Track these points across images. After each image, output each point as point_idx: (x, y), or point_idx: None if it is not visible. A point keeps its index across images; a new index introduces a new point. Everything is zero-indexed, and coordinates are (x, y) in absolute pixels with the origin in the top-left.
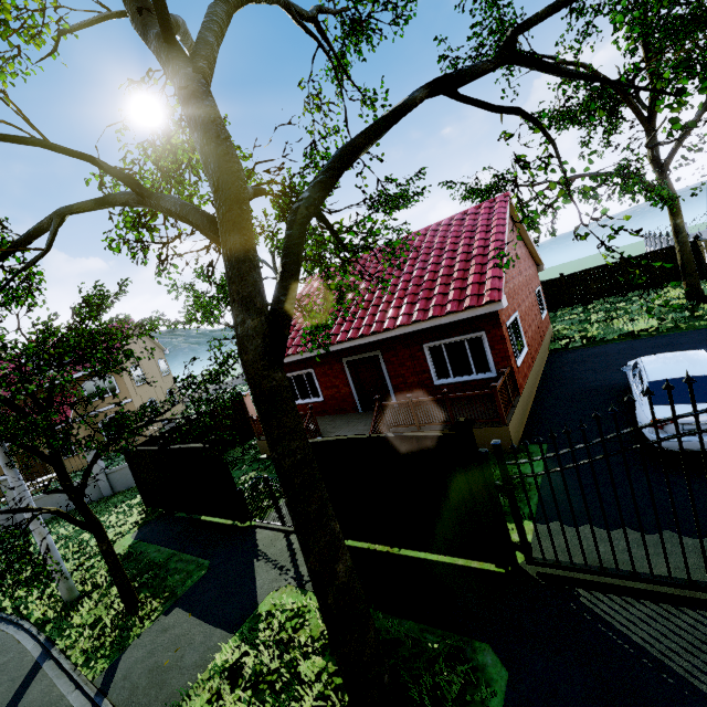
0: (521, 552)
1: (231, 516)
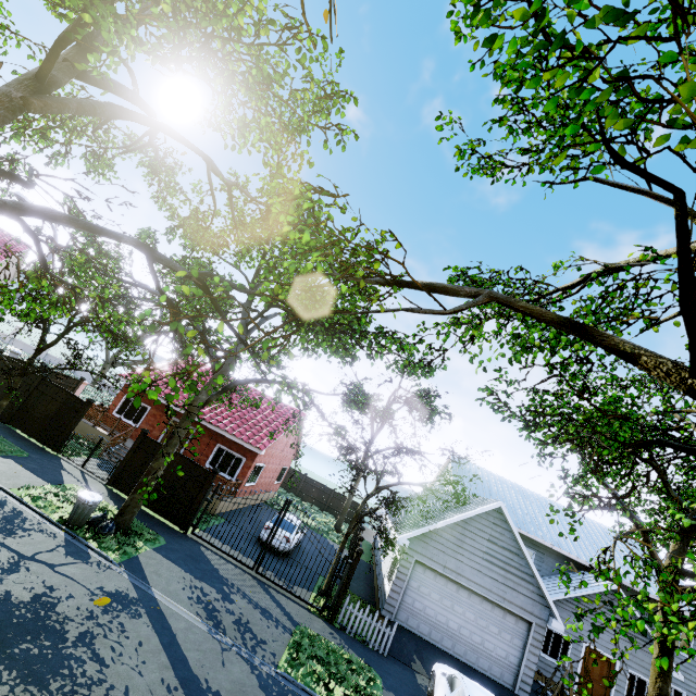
0: (193, 527)
1: (48, 442)
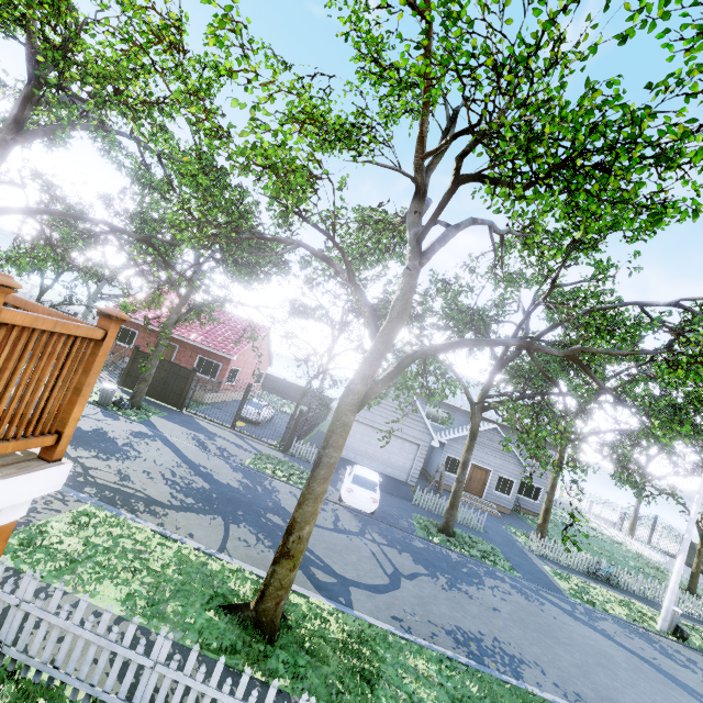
0: (186, 407)
1: None
